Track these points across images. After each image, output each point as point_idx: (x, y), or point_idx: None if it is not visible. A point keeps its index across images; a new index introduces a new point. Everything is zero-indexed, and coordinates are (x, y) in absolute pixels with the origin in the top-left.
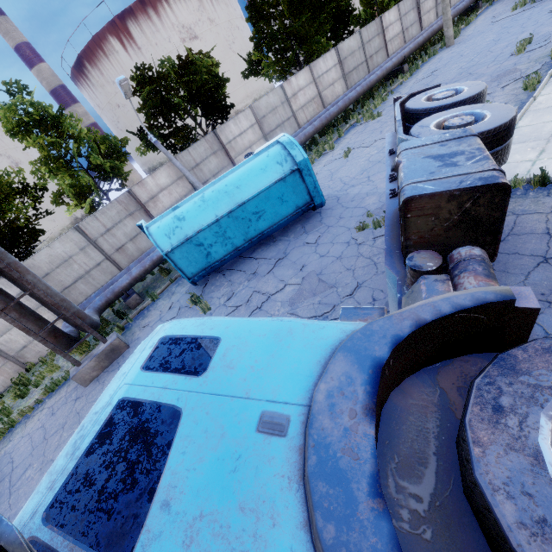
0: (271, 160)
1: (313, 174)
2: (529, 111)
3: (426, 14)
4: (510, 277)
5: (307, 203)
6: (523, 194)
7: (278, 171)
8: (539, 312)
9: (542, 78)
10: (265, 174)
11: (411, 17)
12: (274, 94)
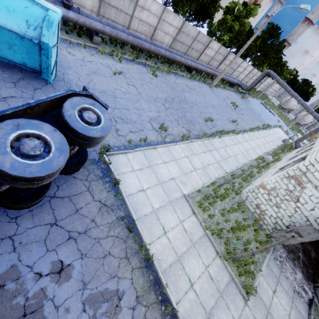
0: (23, 13)
1: (50, 60)
2: (168, 147)
3: (224, 64)
4: (29, 221)
5: (36, 70)
6: (106, 182)
7: (21, 26)
8: (1, 253)
9: (190, 139)
10: (6, 14)
11: (220, 58)
12: None
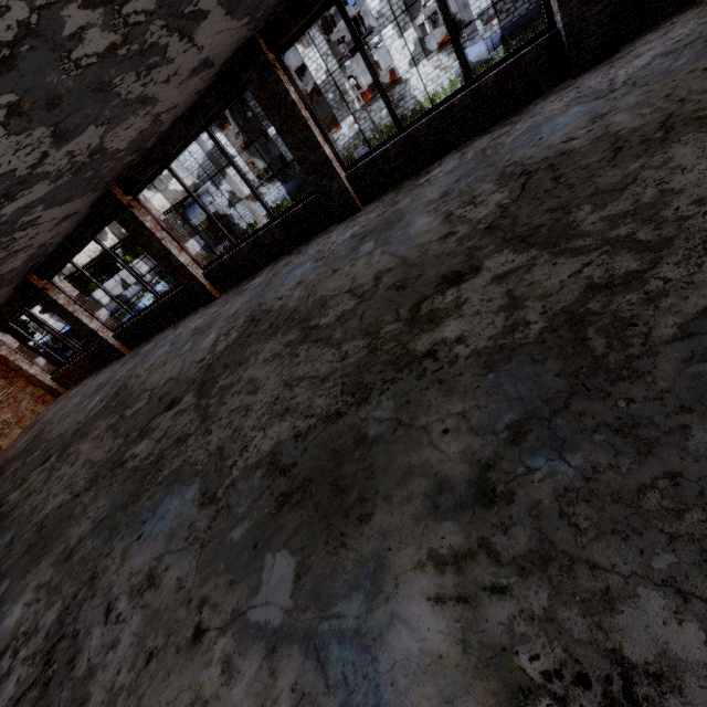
0: None
1: None
2: None
3: None
4: None
5: None
6: None
7: None
8: None
9: None
10: None
11: None
12: (61, 321)
